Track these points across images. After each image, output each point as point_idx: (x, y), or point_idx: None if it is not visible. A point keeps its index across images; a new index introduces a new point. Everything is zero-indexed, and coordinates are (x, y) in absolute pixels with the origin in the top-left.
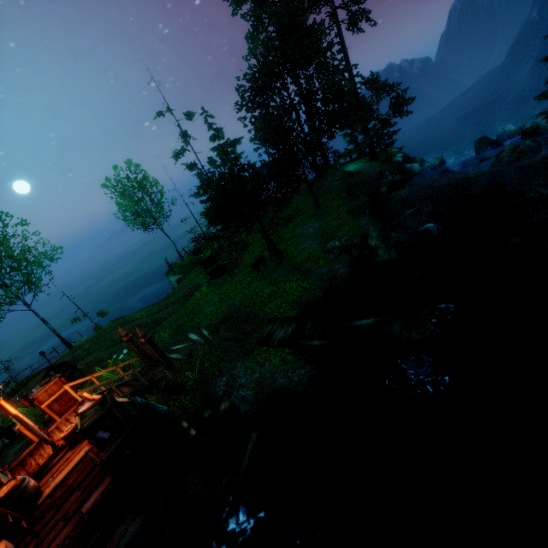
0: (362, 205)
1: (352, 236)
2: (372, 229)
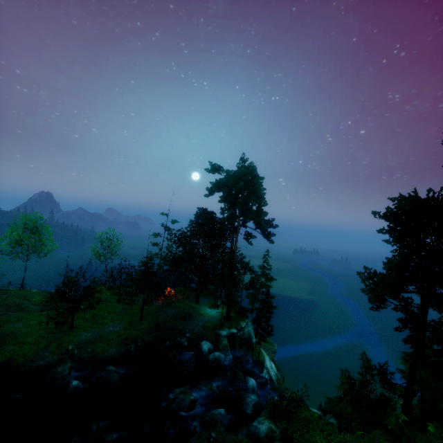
0: (140, 340)
1: (93, 351)
2: (63, 355)
